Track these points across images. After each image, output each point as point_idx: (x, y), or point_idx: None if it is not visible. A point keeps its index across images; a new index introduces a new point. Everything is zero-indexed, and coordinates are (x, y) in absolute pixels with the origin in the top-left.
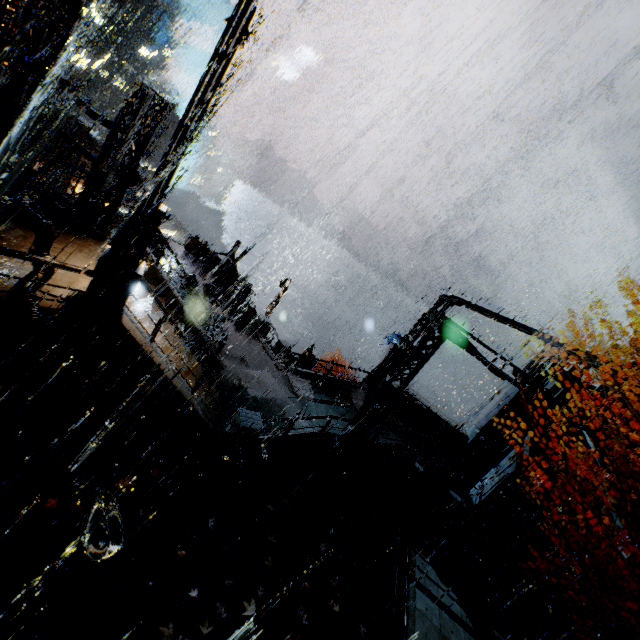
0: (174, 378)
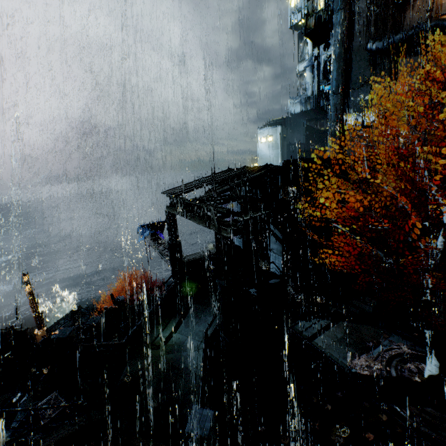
0: None
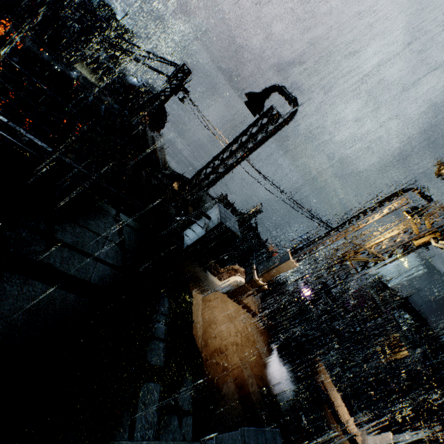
0: None
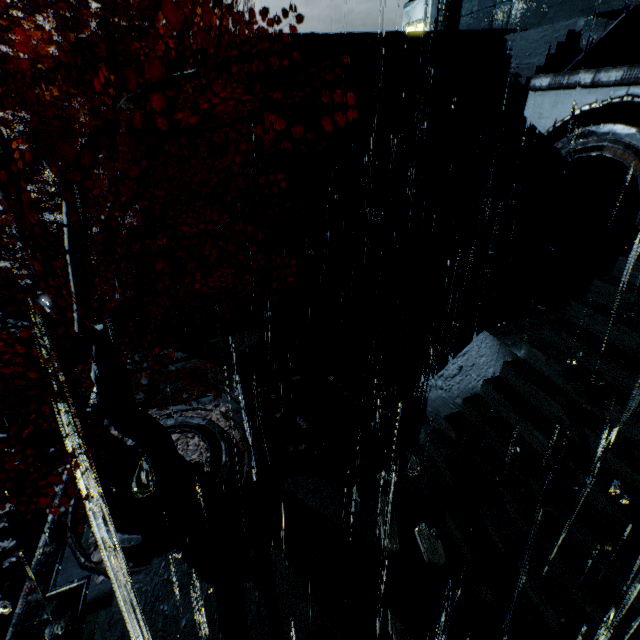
0: None
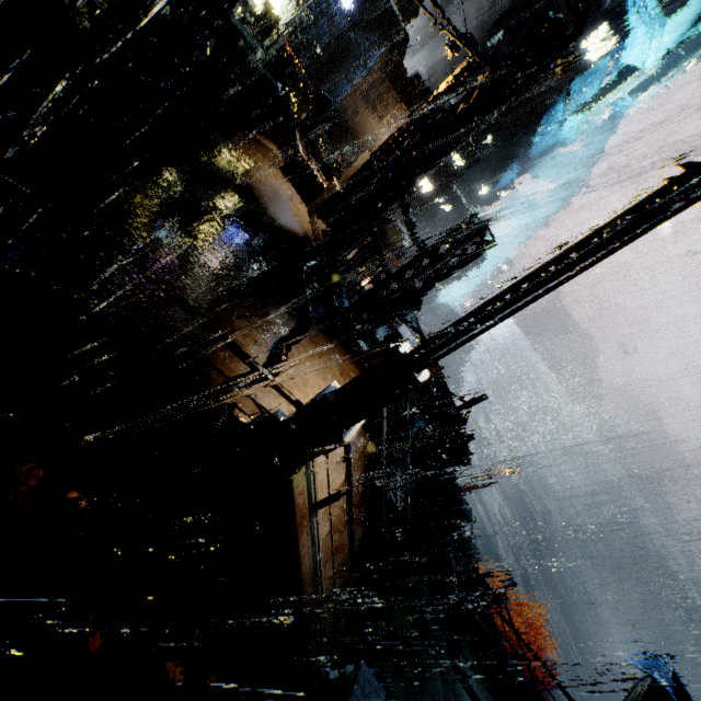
0: (309, 573)
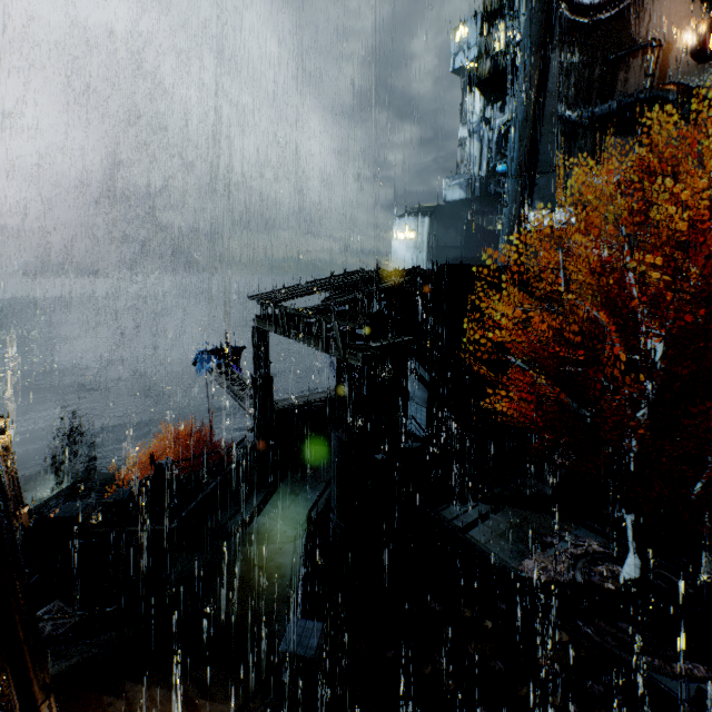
0: None
